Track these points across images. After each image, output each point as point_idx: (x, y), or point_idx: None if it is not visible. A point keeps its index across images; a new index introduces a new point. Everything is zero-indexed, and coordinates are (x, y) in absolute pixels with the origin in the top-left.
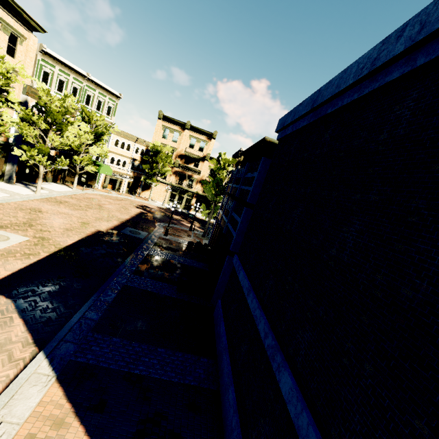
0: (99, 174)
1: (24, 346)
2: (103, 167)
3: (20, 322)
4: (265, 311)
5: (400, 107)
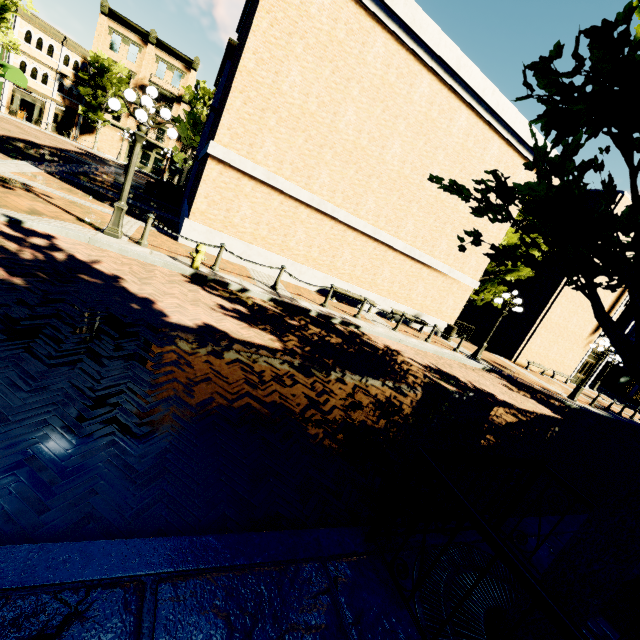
0: (1, 86)
1: (5, 157)
2: (10, 70)
3: None
4: None
5: None
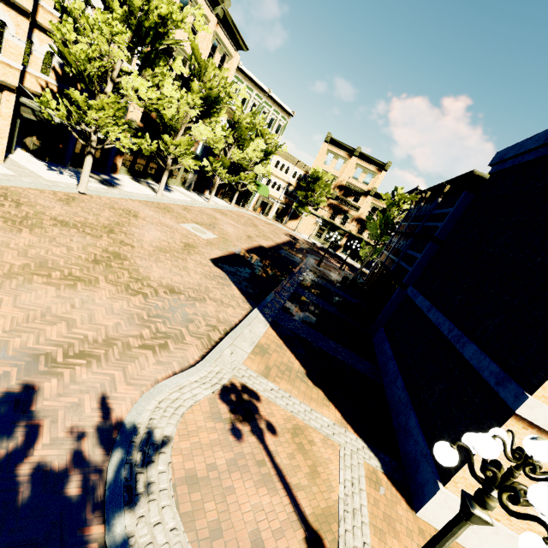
0: (253, 195)
1: (243, 302)
2: (262, 188)
3: (235, 288)
4: (449, 318)
5: None
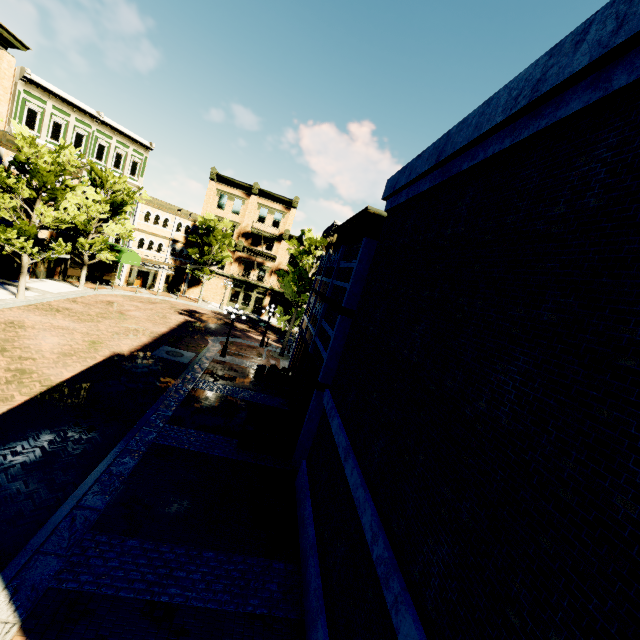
0: (121, 264)
1: None
2: (126, 254)
3: None
4: (372, 492)
5: (587, 160)
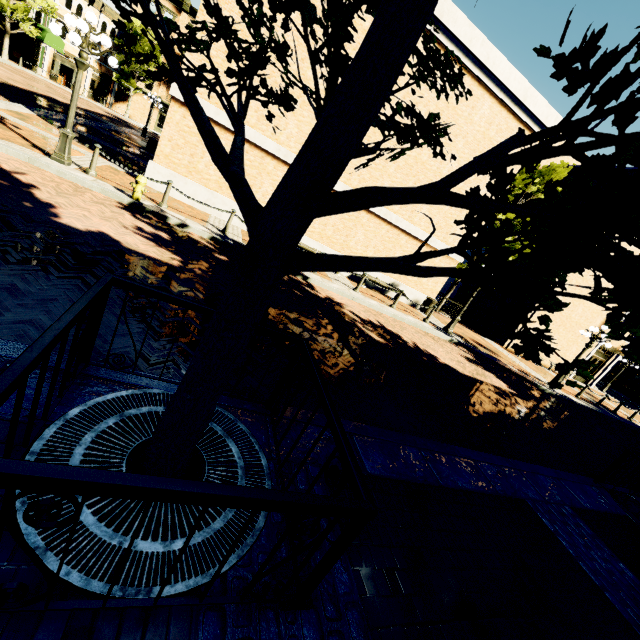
0: (43, 51)
1: (5, 100)
2: (49, 34)
3: None
4: None
5: None
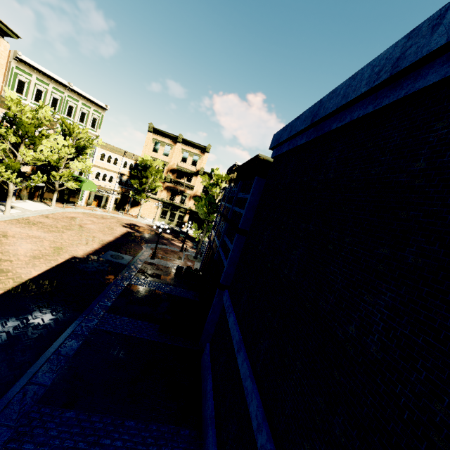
0: (83, 190)
1: None
2: (86, 183)
3: None
4: (258, 384)
5: (446, 124)
